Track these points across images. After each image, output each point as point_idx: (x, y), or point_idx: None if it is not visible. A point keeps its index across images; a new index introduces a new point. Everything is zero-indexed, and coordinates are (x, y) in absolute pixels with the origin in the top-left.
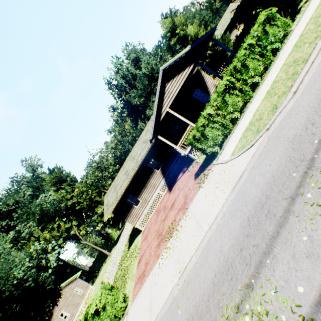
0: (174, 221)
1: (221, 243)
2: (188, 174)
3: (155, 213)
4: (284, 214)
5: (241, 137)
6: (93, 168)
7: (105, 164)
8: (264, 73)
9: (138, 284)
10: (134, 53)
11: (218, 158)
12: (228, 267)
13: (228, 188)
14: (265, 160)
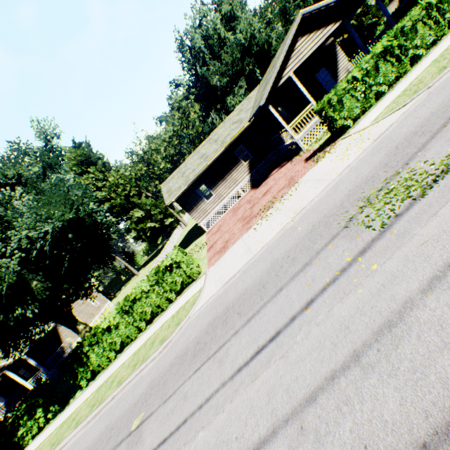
0: (274, 198)
1: (357, 174)
2: (293, 163)
3: (231, 212)
4: (441, 127)
5: (389, 105)
6: (131, 161)
7: (154, 157)
8: (430, 49)
9: (216, 256)
10: (228, 5)
11: (350, 131)
12: (369, 179)
13: (367, 143)
14: (422, 108)
